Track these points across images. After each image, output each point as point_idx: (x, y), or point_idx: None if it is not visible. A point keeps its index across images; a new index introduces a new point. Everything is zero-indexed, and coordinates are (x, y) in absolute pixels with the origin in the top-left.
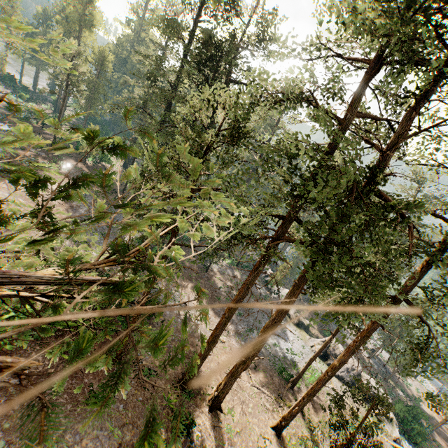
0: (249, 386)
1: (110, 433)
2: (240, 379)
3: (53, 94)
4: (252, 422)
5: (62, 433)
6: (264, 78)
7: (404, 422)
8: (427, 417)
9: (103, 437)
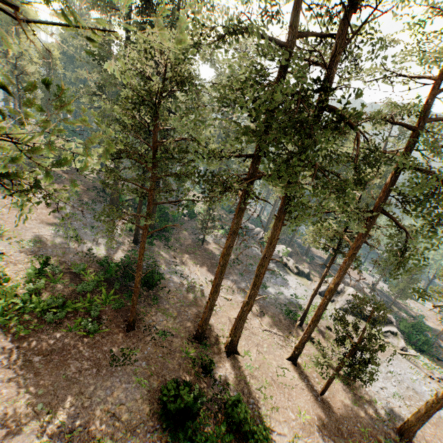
0: (261, 330)
1: (138, 385)
2: (251, 326)
3: None
4: (269, 358)
5: (93, 391)
6: (198, 12)
7: (410, 336)
8: (430, 328)
9: (132, 388)
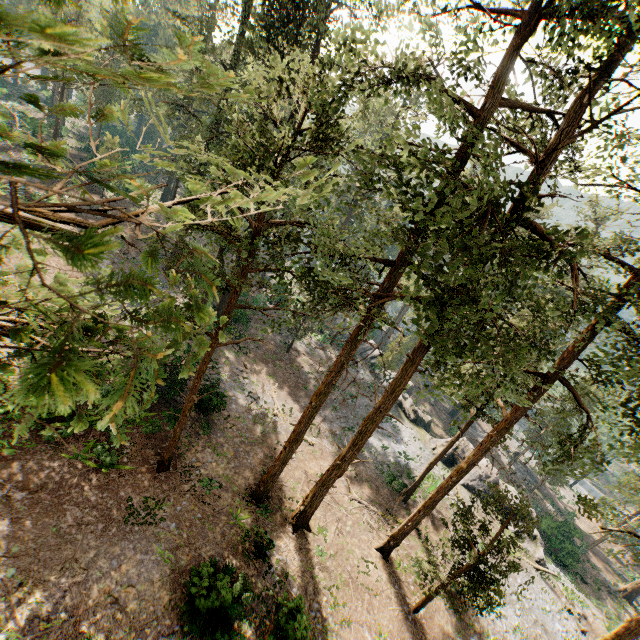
0: (347, 499)
1: (159, 558)
2: (335, 490)
3: (46, 88)
4: (351, 543)
5: (93, 559)
6: (363, 41)
7: (552, 541)
8: (582, 535)
9: (150, 562)
